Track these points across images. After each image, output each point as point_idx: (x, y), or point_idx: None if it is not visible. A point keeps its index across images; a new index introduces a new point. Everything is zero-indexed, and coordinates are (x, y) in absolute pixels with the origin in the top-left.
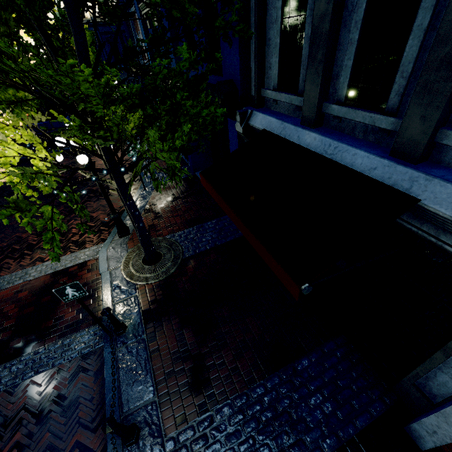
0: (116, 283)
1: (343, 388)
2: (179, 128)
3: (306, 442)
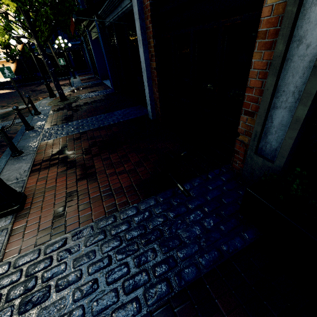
0: (42, 107)
1: (130, 113)
2: (56, 3)
3: (104, 123)
